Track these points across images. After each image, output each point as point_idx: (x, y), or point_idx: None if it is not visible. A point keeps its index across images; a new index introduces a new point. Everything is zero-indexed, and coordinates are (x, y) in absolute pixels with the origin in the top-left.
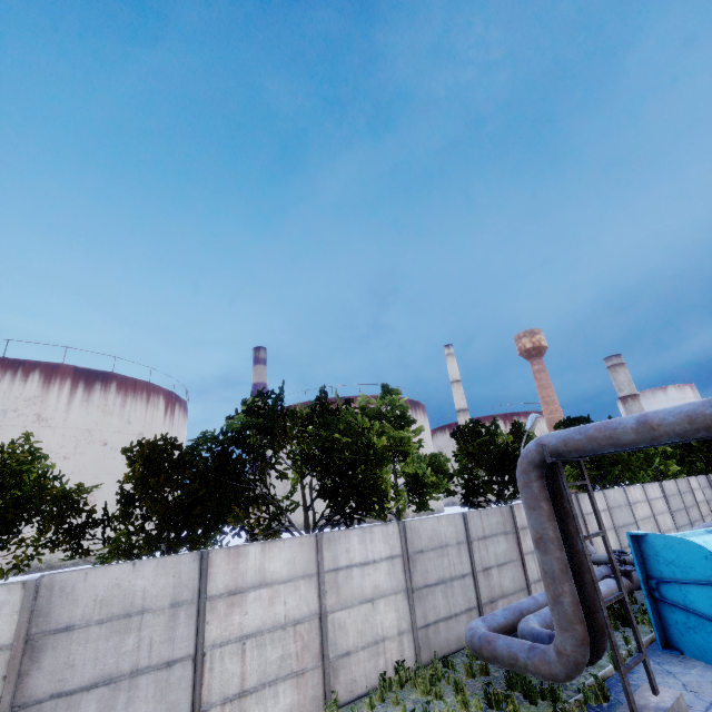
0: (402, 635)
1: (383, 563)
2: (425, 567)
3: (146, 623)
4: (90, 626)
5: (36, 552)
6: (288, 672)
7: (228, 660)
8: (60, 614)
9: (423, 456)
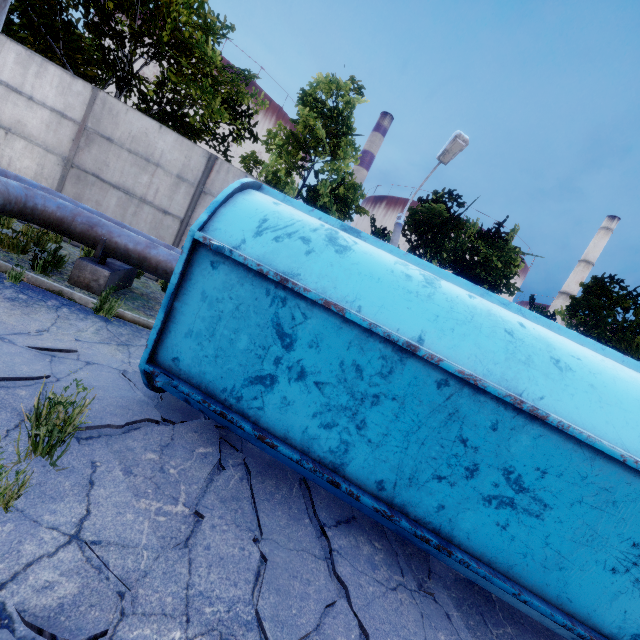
0: None
1: (44, 110)
2: (106, 159)
3: None
4: None
5: None
6: None
7: None
8: None
9: (339, 178)
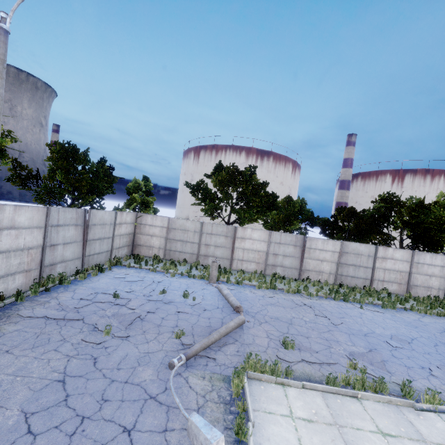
0: (439, 290)
1: (438, 267)
2: None
3: (362, 257)
4: (351, 254)
5: (306, 232)
6: (396, 282)
7: (380, 272)
8: (345, 249)
9: None
